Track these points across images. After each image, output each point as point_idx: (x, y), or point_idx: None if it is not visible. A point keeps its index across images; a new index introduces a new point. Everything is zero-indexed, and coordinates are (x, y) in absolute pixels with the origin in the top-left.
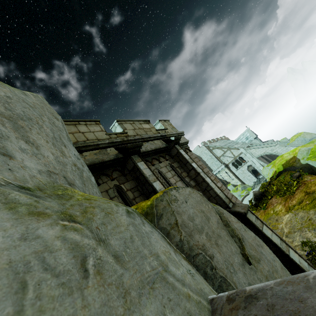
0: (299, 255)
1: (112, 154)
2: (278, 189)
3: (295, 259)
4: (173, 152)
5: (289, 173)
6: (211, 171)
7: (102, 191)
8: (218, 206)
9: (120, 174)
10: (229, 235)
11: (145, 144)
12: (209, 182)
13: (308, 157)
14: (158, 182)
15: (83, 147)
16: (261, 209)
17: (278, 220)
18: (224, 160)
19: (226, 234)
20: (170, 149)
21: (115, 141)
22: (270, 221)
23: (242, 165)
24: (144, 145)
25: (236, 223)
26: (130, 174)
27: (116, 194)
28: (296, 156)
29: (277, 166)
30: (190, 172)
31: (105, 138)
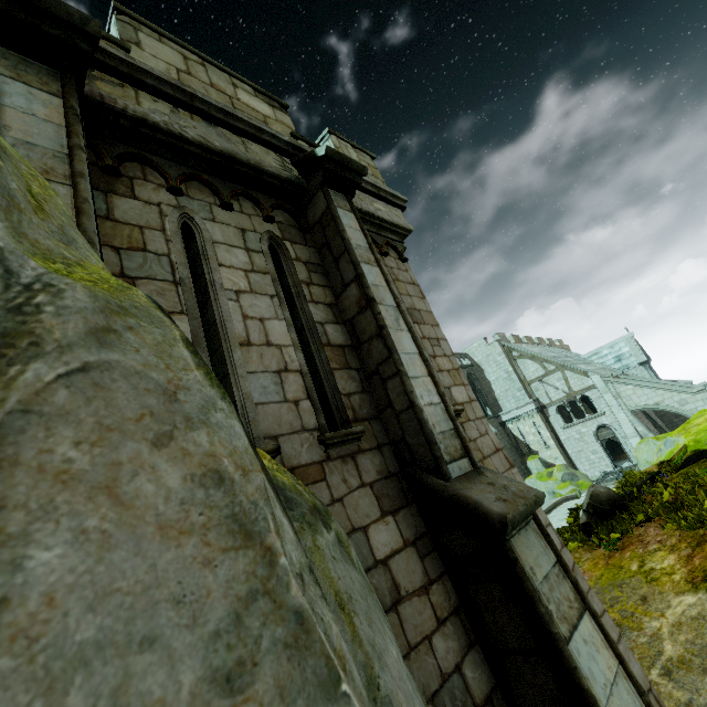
0: None
1: None
2: (679, 503)
3: None
4: (314, 212)
5: None
6: (498, 411)
7: None
8: (160, 323)
9: None
10: None
11: (187, 119)
12: (401, 348)
13: None
14: (59, 192)
15: None
16: (602, 546)
17: (650, 601)
18: (540, 392)
19: None
20: (307, 201)
21: None
22: (620, 594)
23: (583, 419)
24: (181, 119)
25: (155, 535)
26: None
27: None
28: None
29: (694, 433)
30: (344, 293)
31: None
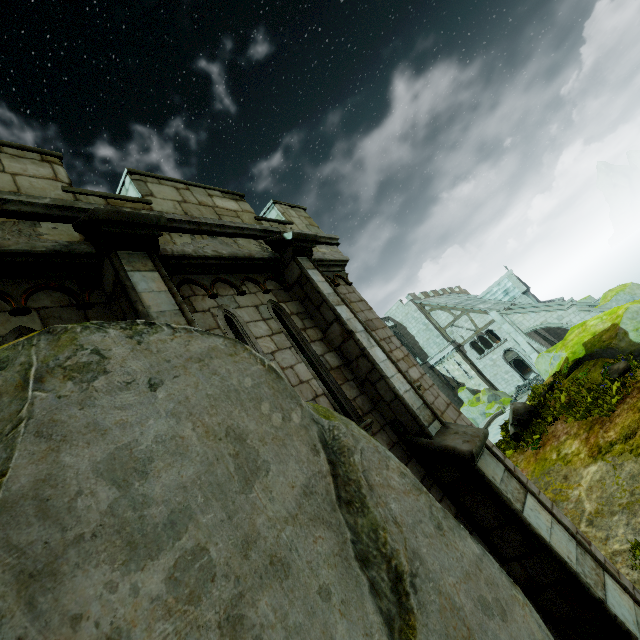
0: (636, 601)
1: (53, 239)
2: (572, 402)
3: (623, 619)
4: (291, 275)
5: (599, 363)
6: (425, 358)
7: None
8: (350, 422)
9: (68, 302)
10: (348, 555)
11: (201, 241)
12: (378, 359)
13: None
14: None
15: None
16: (529, 447)
17: (570, 478)
18: (454, 335)
19: (332, 550)
20: (283, 268)
21: (83, 209)
22: (550, 478)
23: (492, 348)
24: (198, 243)
25: (405, 495)
26: (110, 306)
27: None
28: (619, 324)
29: (570, 347)
30: (329, 330)
31: (56, 196)
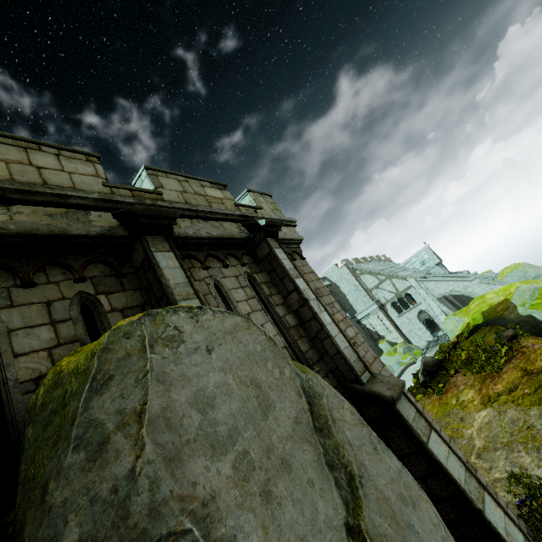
0: (506, 513)
1: (100, 224)
2: (470, 359)
3: (495, 524)
4: (261, 252)
5: (493, 329)
6: (354, 313)
7: (34, 302)
8: (317, 375)
9: (109, 272)
10: (322, 462)
11: (198, 224)
12: (325, 322)
13: (533, 303)
14: (196, 303)
15: (16, 193)
16: (435, 393)
17: (465, 419)
18: (378, 295)
19: (313, 458)
20: (255, 246)
21: (119, 201)
22: (449, 419)
23: (409, 309)
24: (196, 226)
25: (354, 427)
26: (137, 276)
27: (75, 314)
28: (510, 300)
29: (472, 315)
30: (289, 297)
31: (99, 190)
